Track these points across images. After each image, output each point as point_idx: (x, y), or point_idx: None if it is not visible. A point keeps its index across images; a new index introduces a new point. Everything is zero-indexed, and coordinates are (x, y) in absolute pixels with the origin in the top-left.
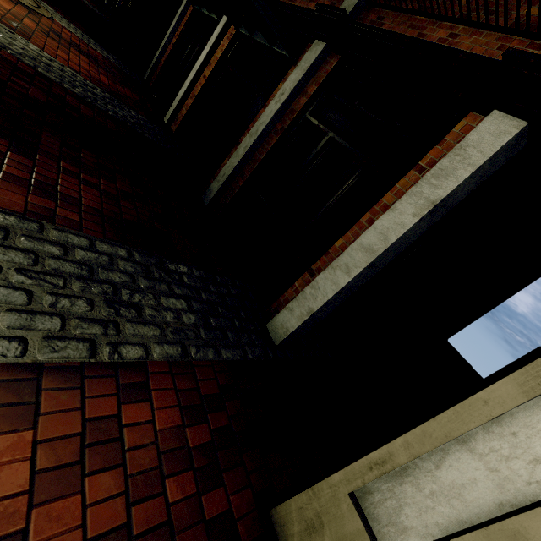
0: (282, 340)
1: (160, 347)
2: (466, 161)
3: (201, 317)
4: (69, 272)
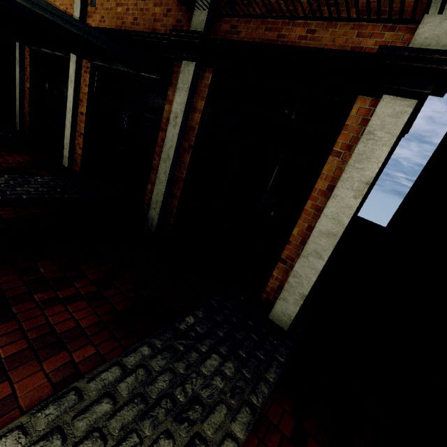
0: (289, 324)
1: (237, 423)
2: (379, 143)
3: (234, 357)
4: (132, 419)
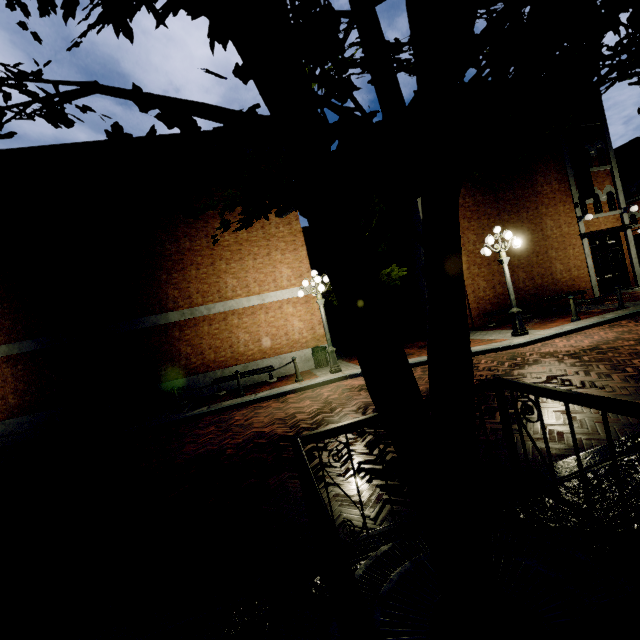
0: None
1: None
2: None
3: None
4: None
